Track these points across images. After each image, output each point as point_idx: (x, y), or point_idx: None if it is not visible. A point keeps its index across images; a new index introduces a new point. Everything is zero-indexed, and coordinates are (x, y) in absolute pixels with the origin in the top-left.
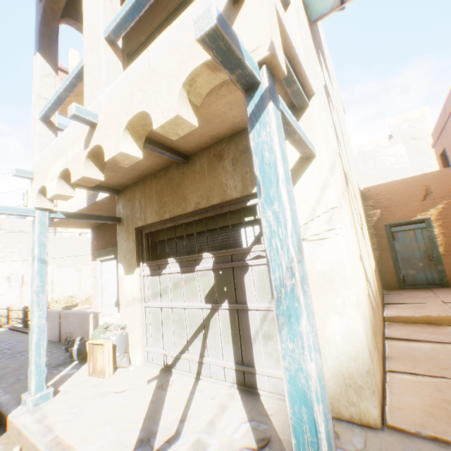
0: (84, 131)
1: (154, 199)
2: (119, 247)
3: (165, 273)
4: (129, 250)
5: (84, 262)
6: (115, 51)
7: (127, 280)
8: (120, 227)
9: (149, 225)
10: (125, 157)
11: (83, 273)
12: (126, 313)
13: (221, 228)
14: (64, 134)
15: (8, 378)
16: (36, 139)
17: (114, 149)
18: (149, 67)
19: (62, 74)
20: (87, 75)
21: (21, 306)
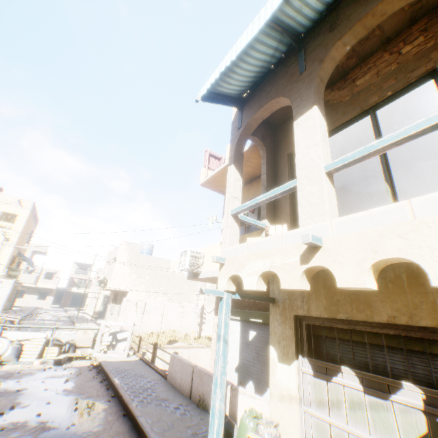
0: (300, 246)
1: (322, 292)
2: (271, 328)
3: (338, 382)
4: (285, 336)
5: (186, 299)
6: (330, 179)
7: (282, 368)
8: (274, 308)
9: (311, 317)
10: (360, 288)
11: (185, 310)
12: (278, 407)
13: (421, 351)
14: (268, 239)
15: (168, 437)
16: (228, 230)
17: (353, 281)
18: (413, 218)
19: (211, 158)
20: (301, 198)
21: (139, 330)
